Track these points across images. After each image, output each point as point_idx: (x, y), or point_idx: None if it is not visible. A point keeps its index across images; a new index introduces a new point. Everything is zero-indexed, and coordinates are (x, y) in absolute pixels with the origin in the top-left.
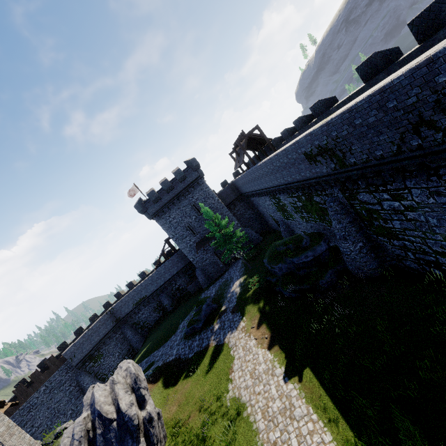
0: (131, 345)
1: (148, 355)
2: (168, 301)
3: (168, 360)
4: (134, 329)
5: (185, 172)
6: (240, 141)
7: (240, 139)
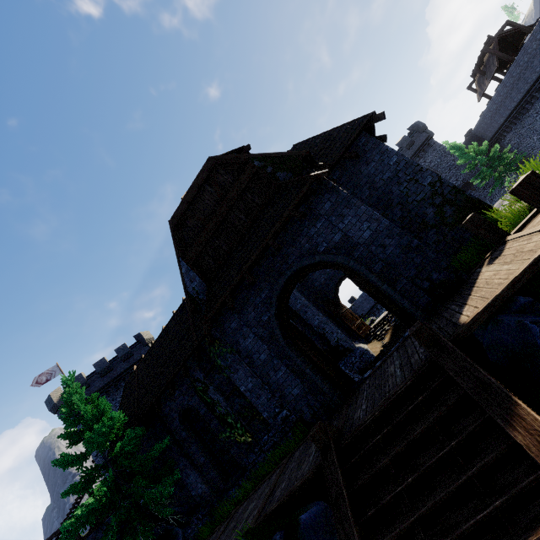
0: None
1: None
2: None
3: None
4: None
5: (411, 138)
6: (488, 46)
7: (488, 45)
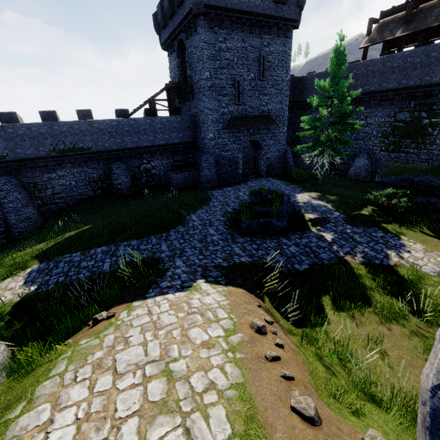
0: (6, 220)
1: (107, 242)
2: (127, 180)
3: (240, 261)
4: (27, 196)
5: None
6: None
7: None
